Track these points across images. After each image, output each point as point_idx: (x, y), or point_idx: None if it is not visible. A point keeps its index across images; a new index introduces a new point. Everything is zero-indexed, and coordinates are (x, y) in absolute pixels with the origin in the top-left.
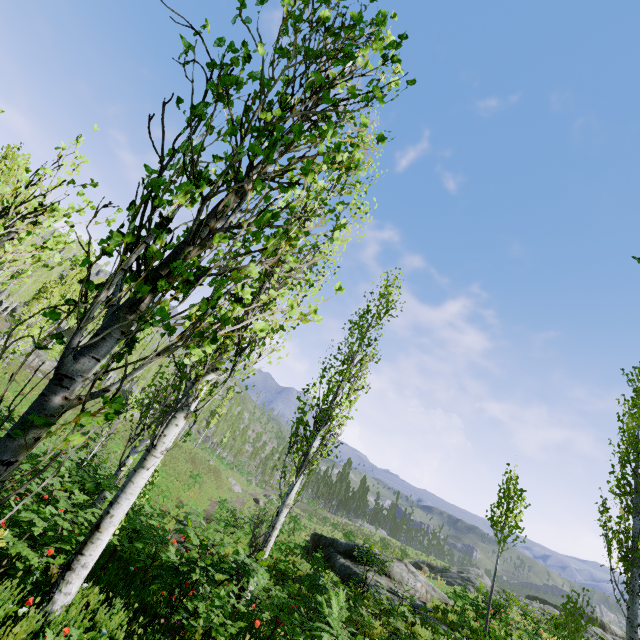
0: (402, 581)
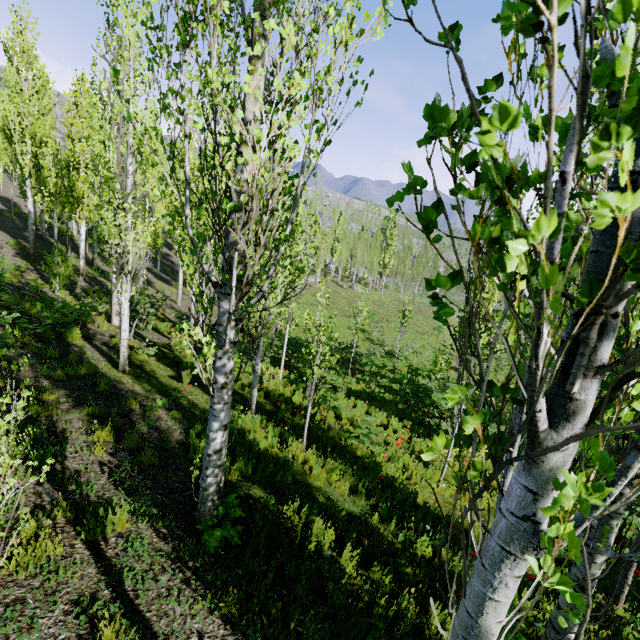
0: None
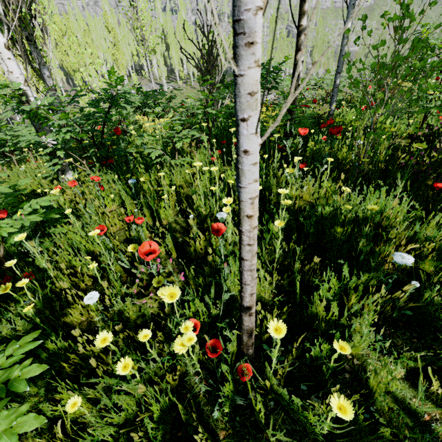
0: None
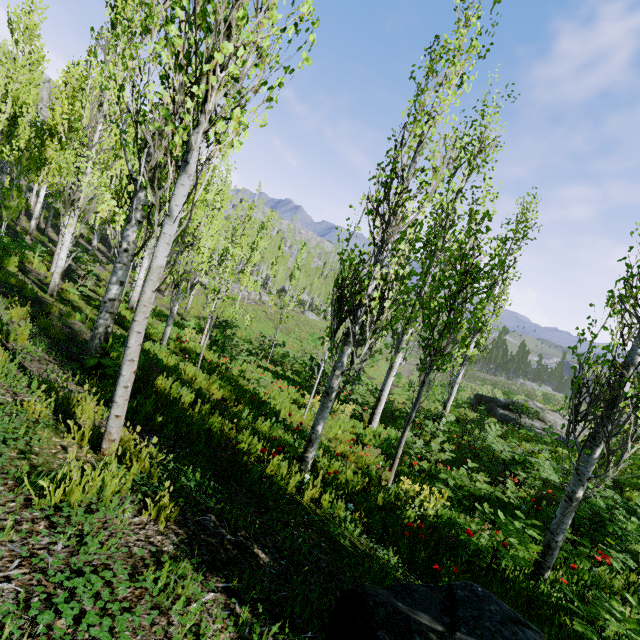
0: (555, 425)
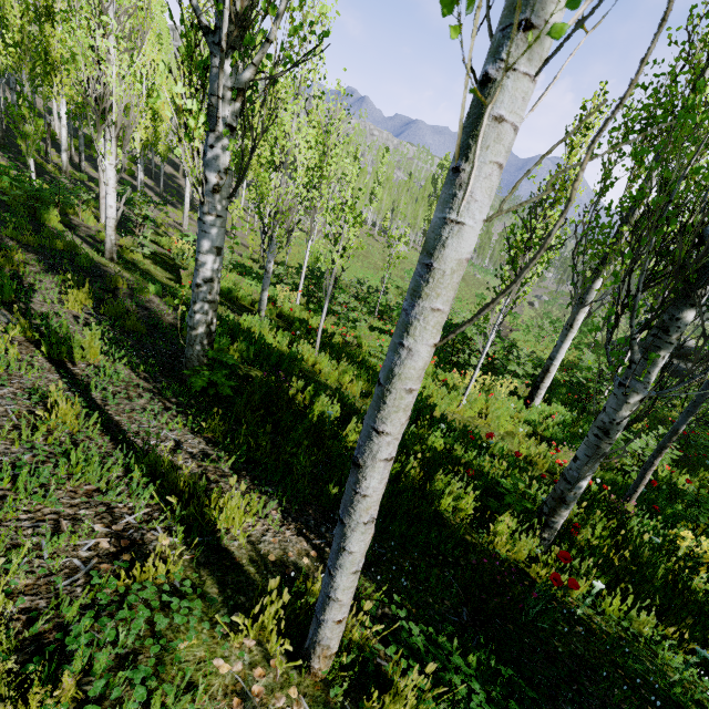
0: None
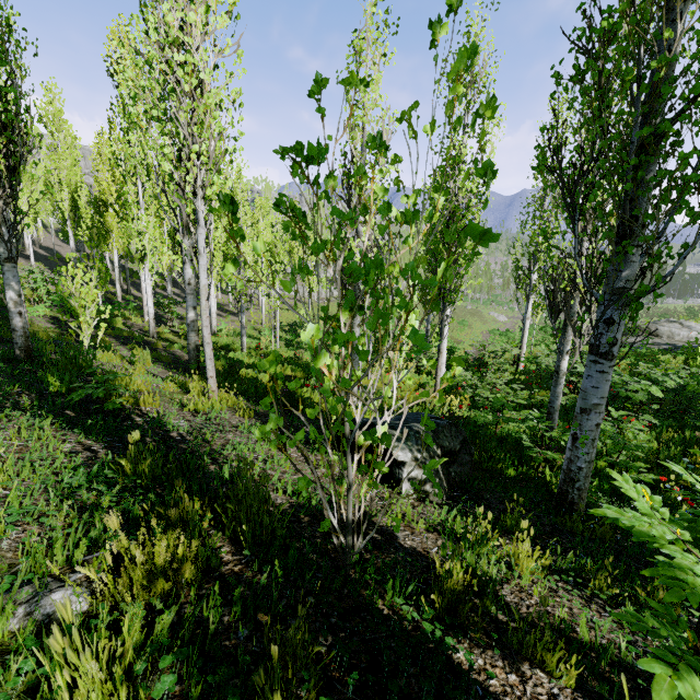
0: (672, 336)
